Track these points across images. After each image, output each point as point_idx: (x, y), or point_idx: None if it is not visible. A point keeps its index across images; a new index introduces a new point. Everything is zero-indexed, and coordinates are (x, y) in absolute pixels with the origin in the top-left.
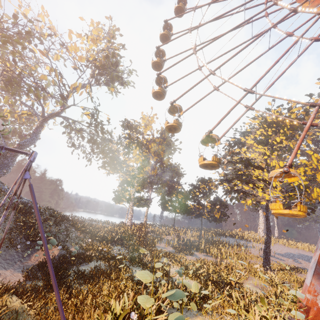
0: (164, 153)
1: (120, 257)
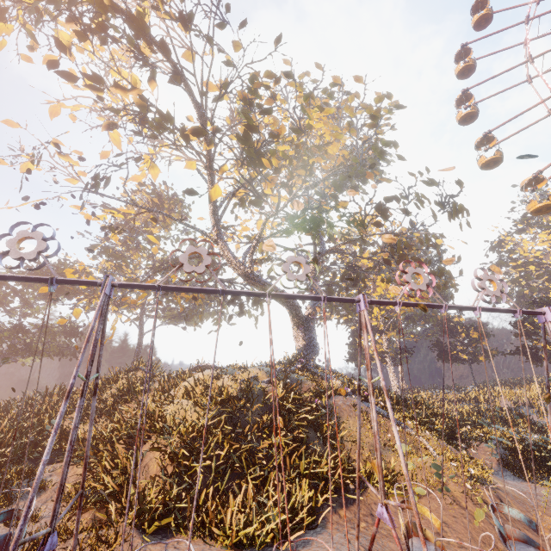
0: None
1: None
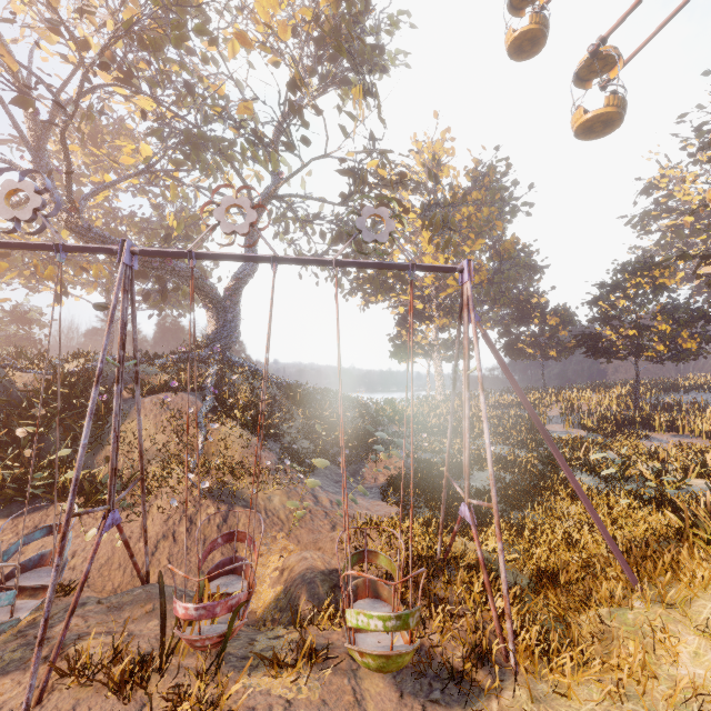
0: (500, 225)
1: (601, 455)
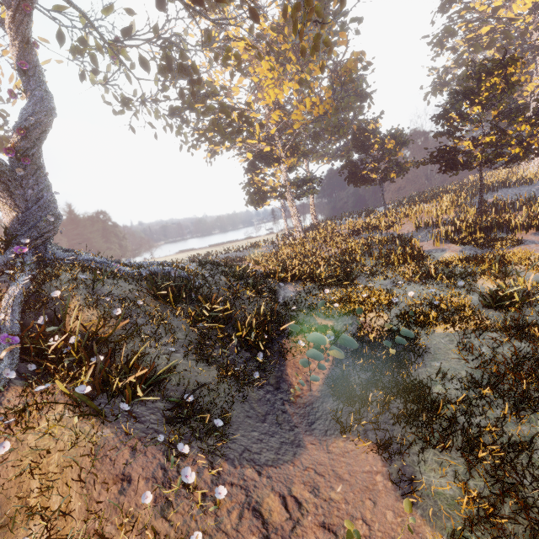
0: (340, 42)
1: None
